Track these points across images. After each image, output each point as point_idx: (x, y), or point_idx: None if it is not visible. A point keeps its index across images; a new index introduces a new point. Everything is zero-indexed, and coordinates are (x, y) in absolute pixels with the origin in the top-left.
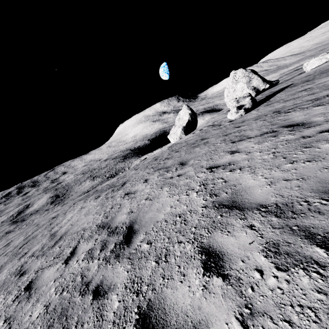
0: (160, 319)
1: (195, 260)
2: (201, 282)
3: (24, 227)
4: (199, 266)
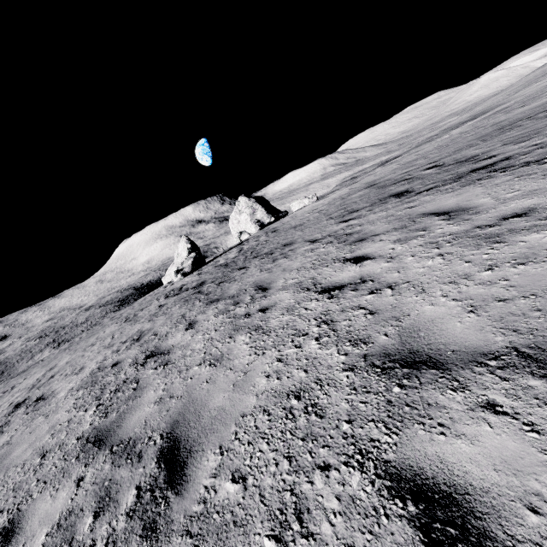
0: None
1: None
2: None
3: None
4: None
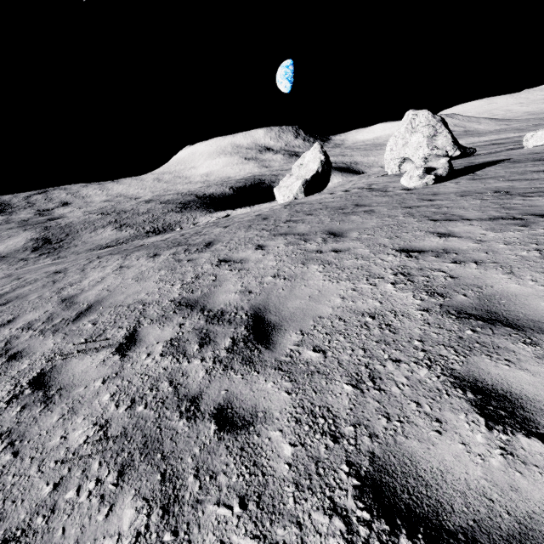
0: (421, 496)
1: (451, 397)
2: (492, 441)
3: None
4: (468, 410)
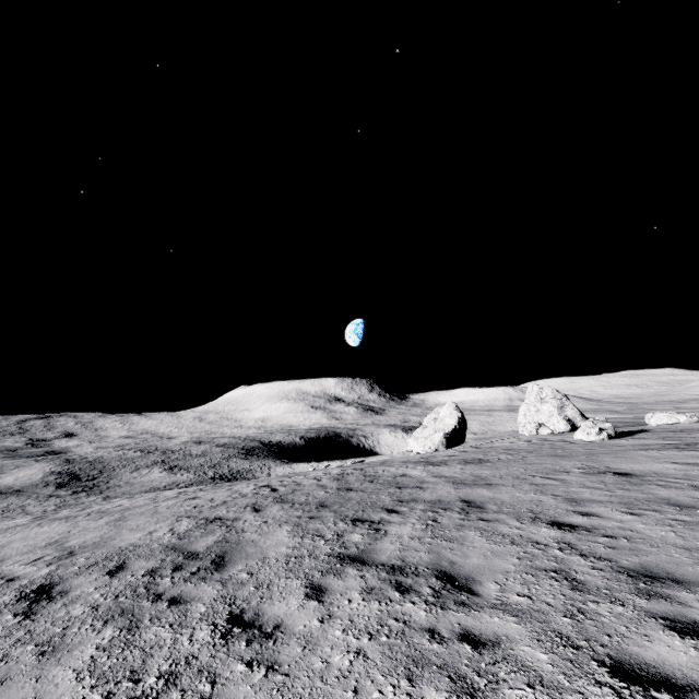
0: None
1: None
2: None
3: (0, 513)
4: None
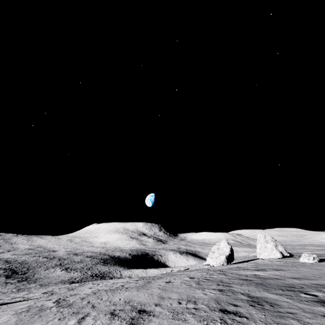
0: None
1: None
2: None
3: None
4: None
